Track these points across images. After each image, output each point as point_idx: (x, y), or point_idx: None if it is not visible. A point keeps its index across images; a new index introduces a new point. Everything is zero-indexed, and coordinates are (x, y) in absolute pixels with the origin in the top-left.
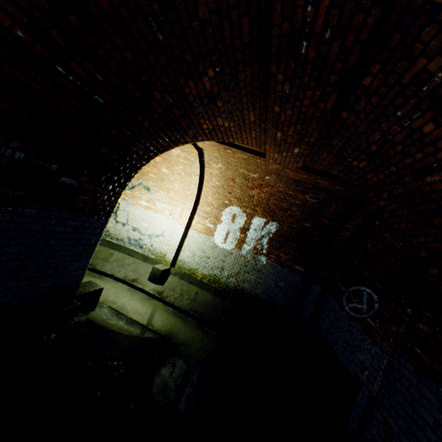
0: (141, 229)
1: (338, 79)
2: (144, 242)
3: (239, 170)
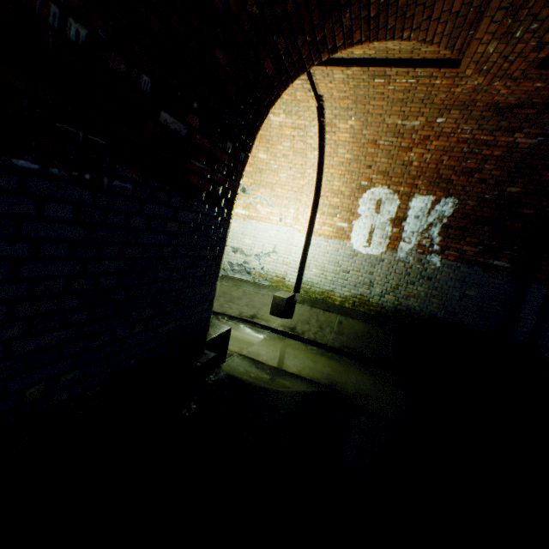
0: (243, 249)
1: None
2: (251, 266)
3: (386, 121)
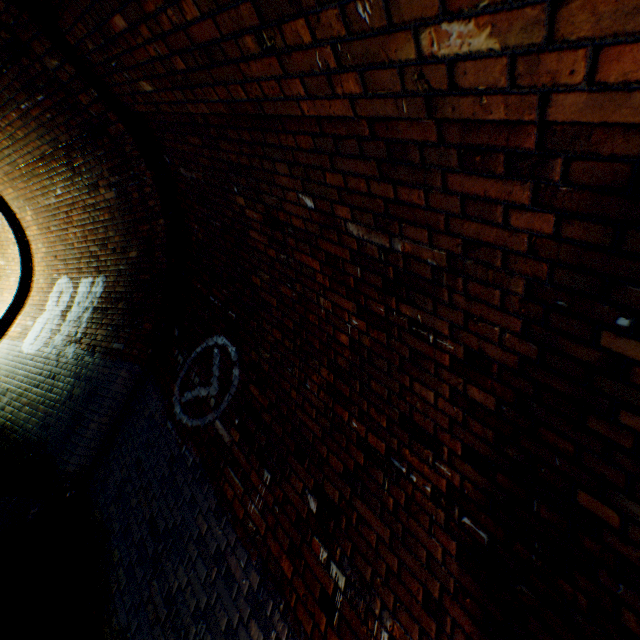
0: None
1: None
2: None
3: (41, 203)
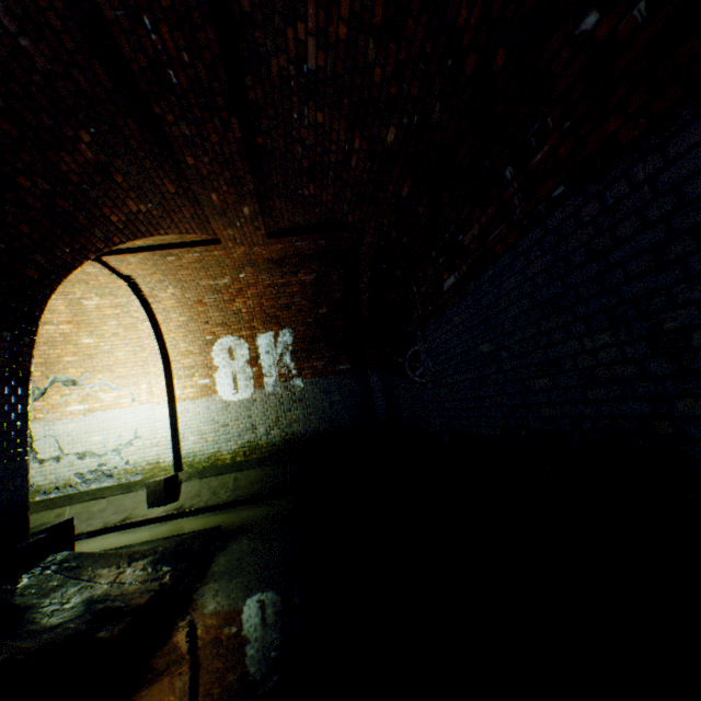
0: (94, 449)
1: (226, 101)
2: (112, 465)
3: (201, 284)
